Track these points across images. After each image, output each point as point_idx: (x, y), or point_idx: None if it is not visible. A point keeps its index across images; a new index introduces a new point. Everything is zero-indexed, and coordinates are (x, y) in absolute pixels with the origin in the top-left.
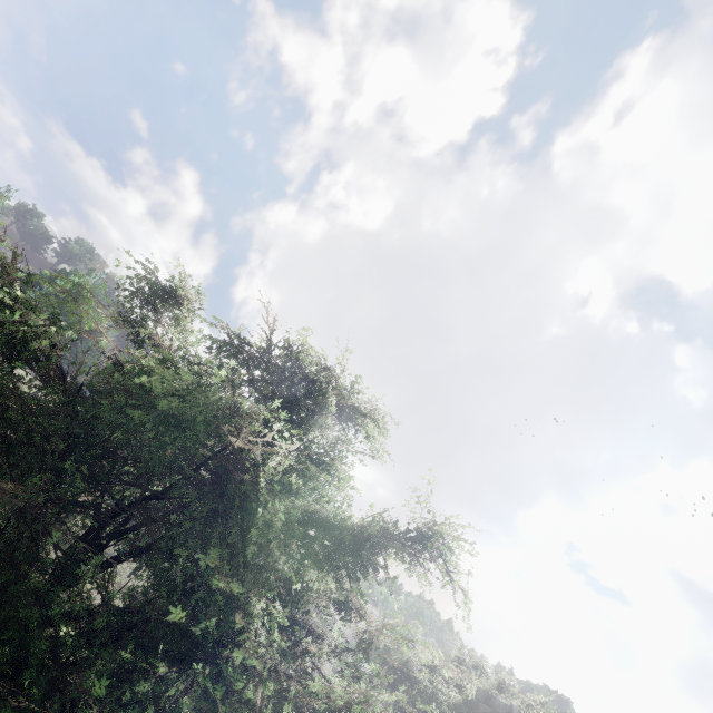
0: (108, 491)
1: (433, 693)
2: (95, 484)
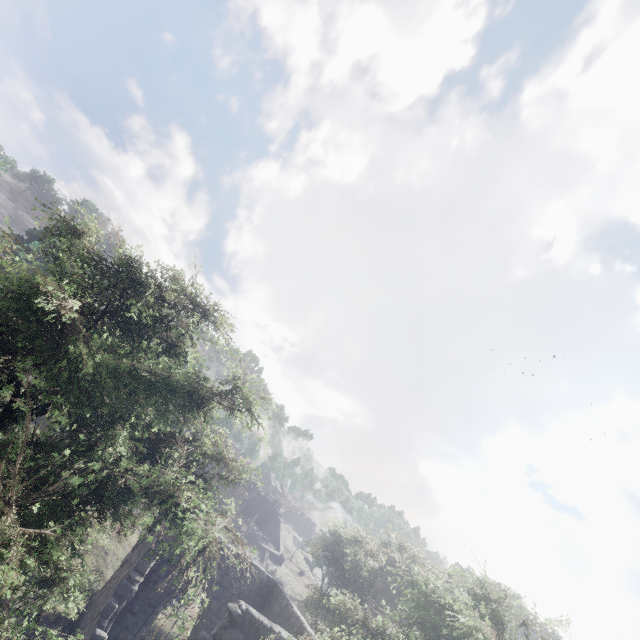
0: (15, 356)
1: (354, 560)
2: (3, 350)
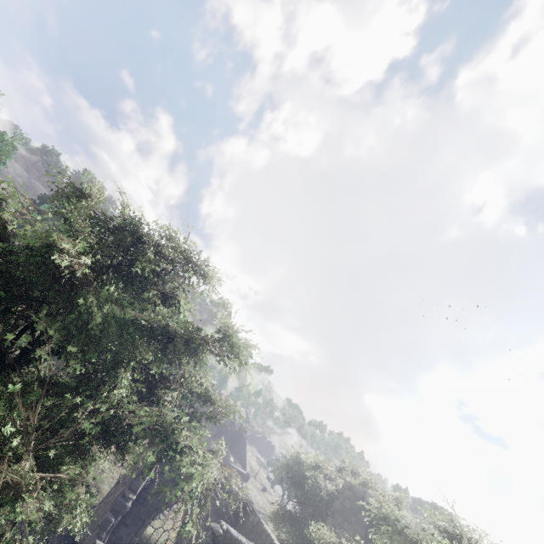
0: (33, 305)
1: (314, 482)
2: (22, 299)
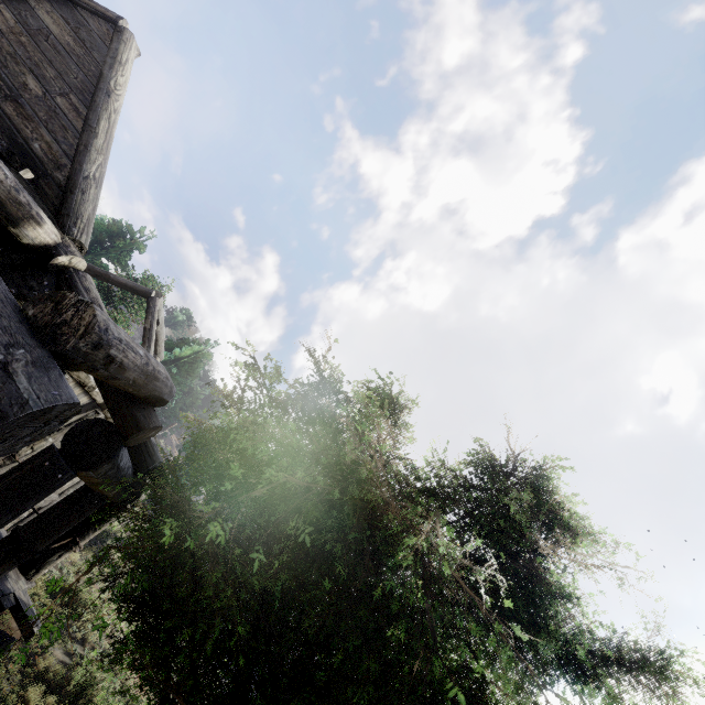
0: None
1: None
2: None
